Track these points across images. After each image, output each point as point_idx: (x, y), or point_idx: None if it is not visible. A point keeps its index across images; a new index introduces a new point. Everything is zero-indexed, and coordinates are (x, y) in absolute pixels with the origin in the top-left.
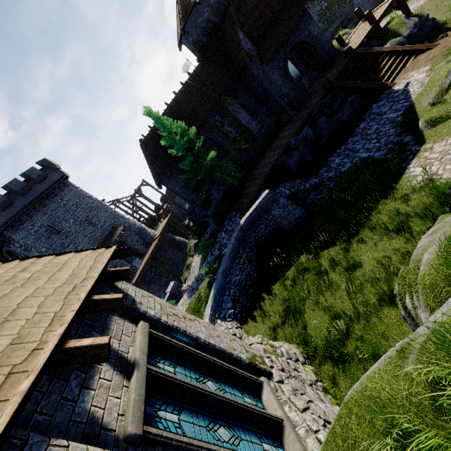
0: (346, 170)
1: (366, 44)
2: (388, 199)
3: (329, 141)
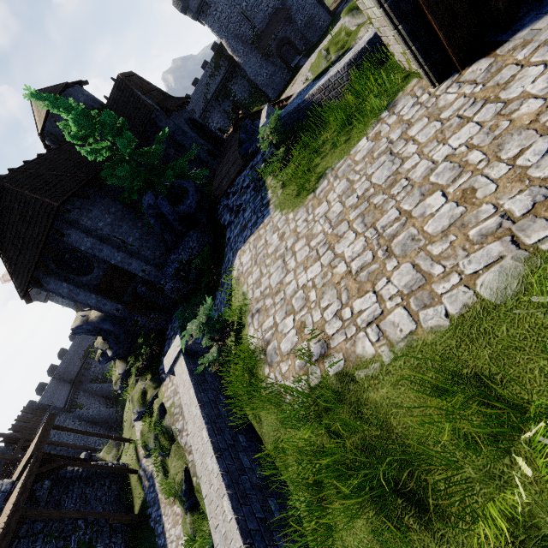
0: None
1: None
2: None
3: None
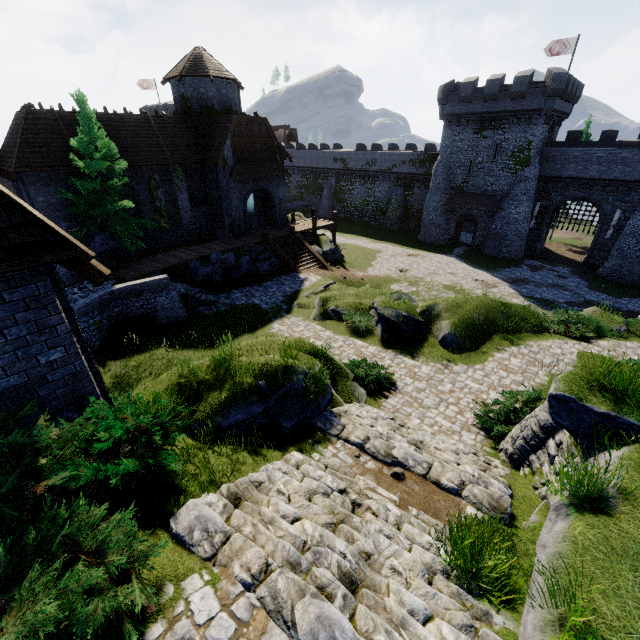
0: (239, 305)
1: (305, 235)
2: (251, 334)
3: (242, 277)
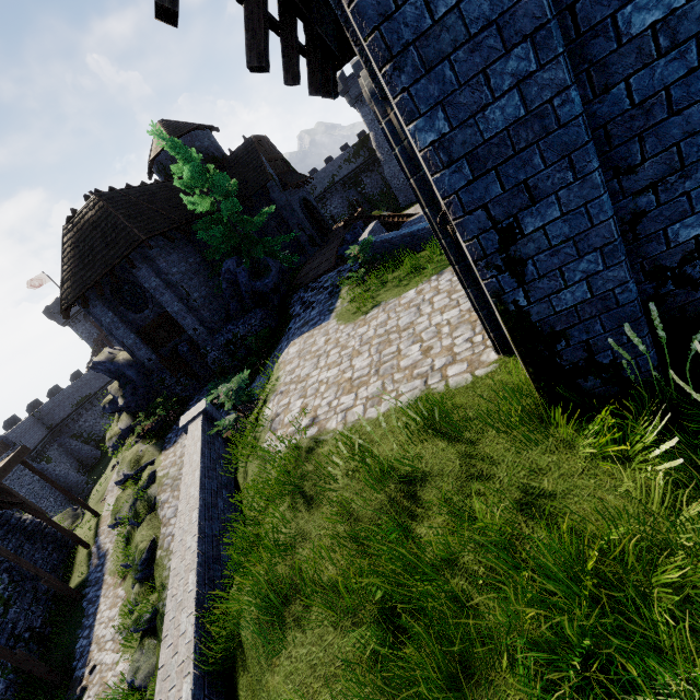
0: None
1: None
2: None
3: None
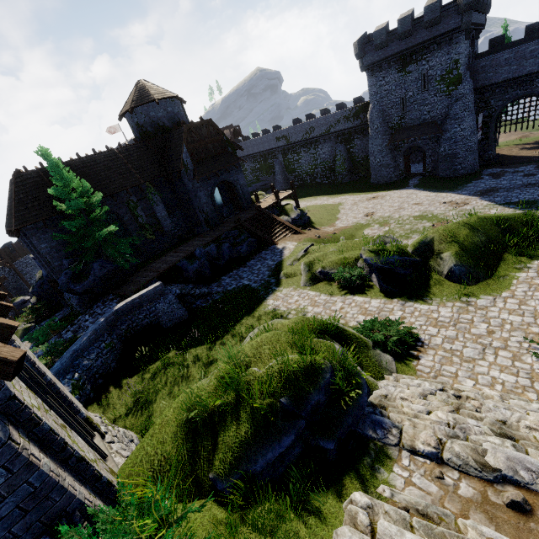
0: (231, 290)
1: (271, 209)
2: (250, 317)
3: (227, 263)
